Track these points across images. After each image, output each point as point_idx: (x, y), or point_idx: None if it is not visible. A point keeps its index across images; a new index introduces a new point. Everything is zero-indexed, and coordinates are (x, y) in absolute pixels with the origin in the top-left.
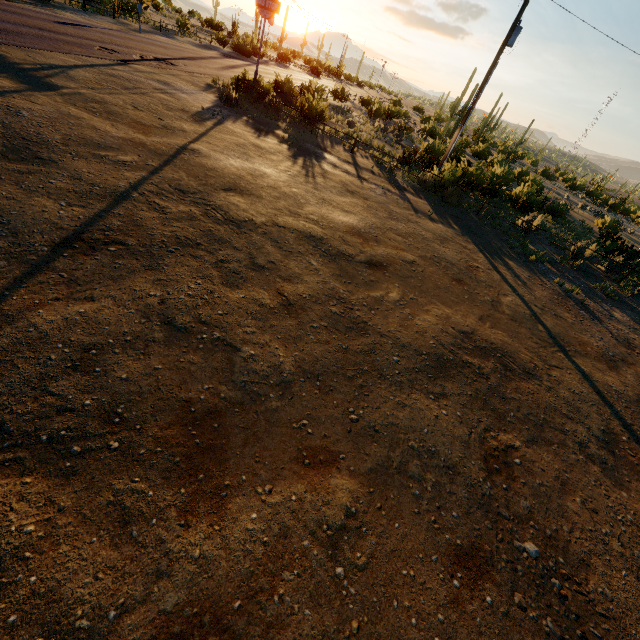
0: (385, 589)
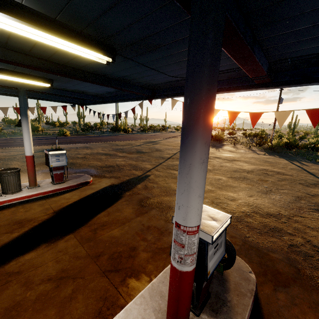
0: (227, 183)
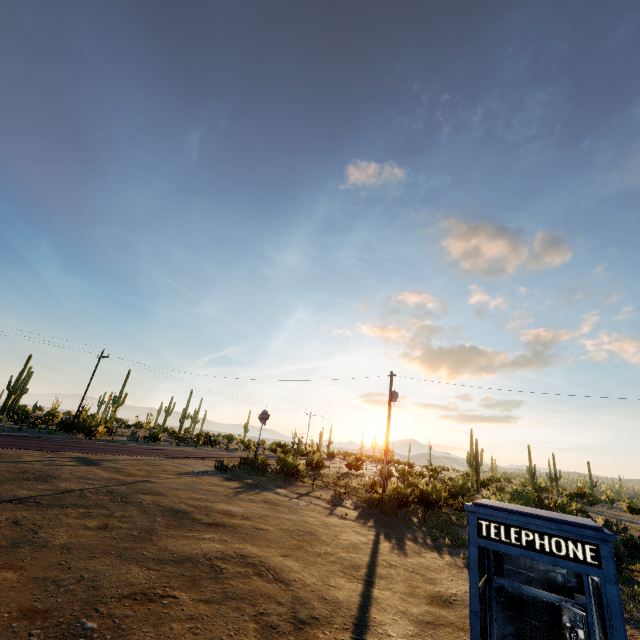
0: None
